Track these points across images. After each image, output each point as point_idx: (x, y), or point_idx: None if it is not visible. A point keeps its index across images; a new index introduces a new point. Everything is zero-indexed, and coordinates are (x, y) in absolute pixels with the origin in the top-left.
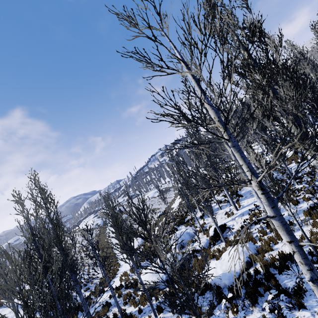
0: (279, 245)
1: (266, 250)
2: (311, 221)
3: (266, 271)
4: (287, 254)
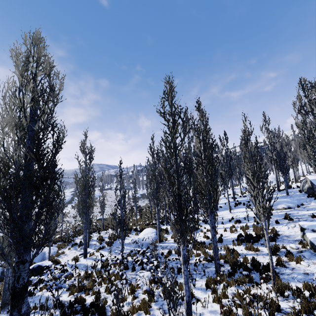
0: None
1: None
2: None
3: None
4: None
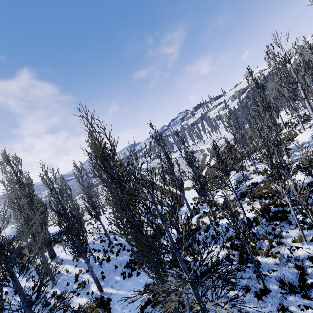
0: None
1: None
2: None
3: None
4: None
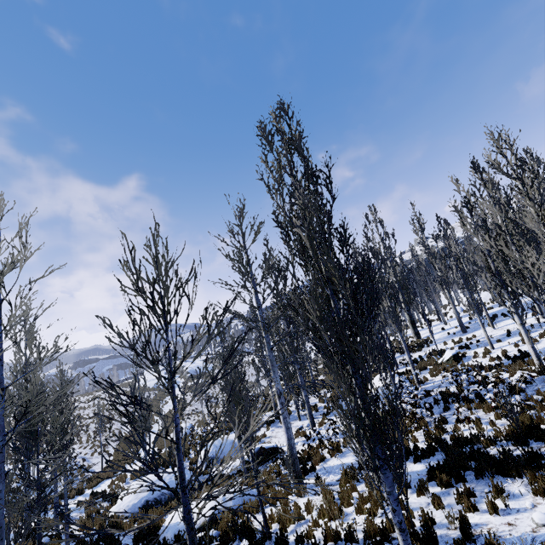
0: (273, 508)
1: (251, 509)
2: (337, 487)
3: (211, 538)
4: (238, 523)
